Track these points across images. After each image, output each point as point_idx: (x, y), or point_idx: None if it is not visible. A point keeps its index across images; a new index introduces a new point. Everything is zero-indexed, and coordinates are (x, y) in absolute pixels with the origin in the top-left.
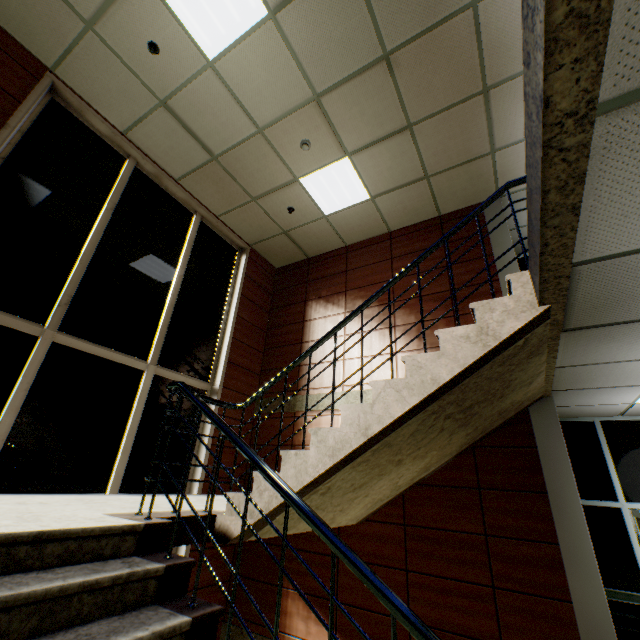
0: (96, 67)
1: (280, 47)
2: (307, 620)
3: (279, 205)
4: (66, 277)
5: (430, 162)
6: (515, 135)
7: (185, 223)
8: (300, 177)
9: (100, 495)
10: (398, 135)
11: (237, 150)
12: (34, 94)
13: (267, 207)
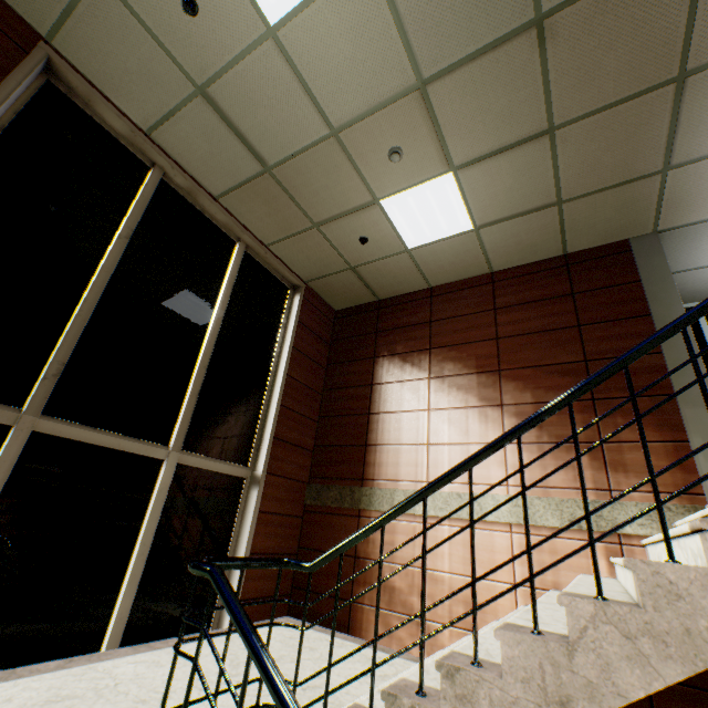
0: (108, 35)
1: (377, 5)
2: None
3: (348, 234)
4: (57, 335)
5: (569, 182)
6: (706, 146)
7: (225, 254)
8: (381, 198)
9: (91, 663)
10: (531, 143)
11: (299, 159)
12: (19, 72)
13: (332, 236)
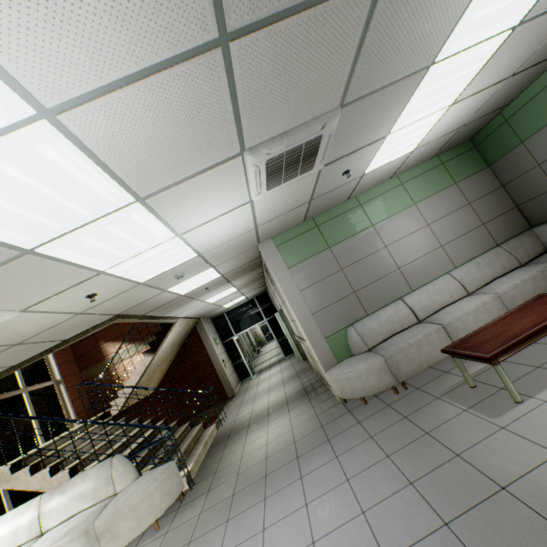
0: None
1: None
2: (115, 346)
3: None
4: None
5: None
6: None
7: None
8: None
9: None
10: None
11: None
12: None
13: None
